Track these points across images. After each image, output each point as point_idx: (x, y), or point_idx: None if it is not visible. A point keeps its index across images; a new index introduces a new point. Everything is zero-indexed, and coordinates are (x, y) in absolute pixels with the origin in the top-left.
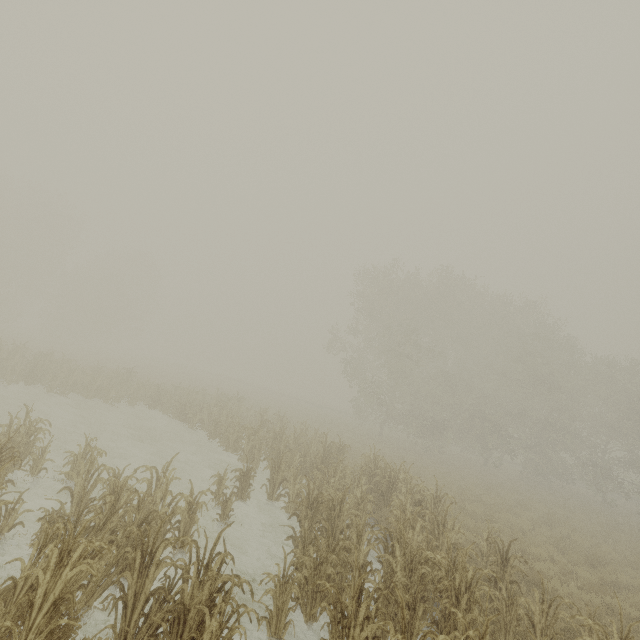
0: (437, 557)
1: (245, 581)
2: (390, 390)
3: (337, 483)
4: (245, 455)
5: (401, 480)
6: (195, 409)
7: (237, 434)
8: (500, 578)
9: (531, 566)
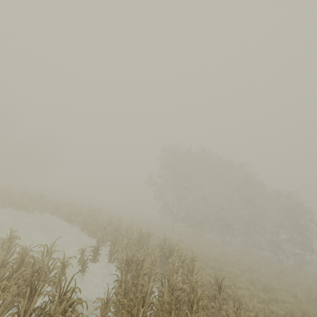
0: (184, 286)
1: (84, 301)
2: (177, 206)
3: (143, 252)
4: (99, 239)
5: (175, 250)
6: (75, 215)
7: (96, 228)
8: (218, 297)
9: (236, 292)
